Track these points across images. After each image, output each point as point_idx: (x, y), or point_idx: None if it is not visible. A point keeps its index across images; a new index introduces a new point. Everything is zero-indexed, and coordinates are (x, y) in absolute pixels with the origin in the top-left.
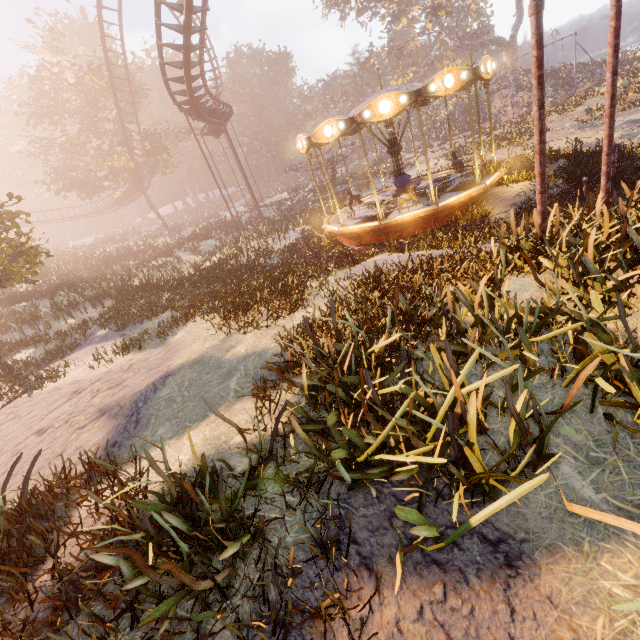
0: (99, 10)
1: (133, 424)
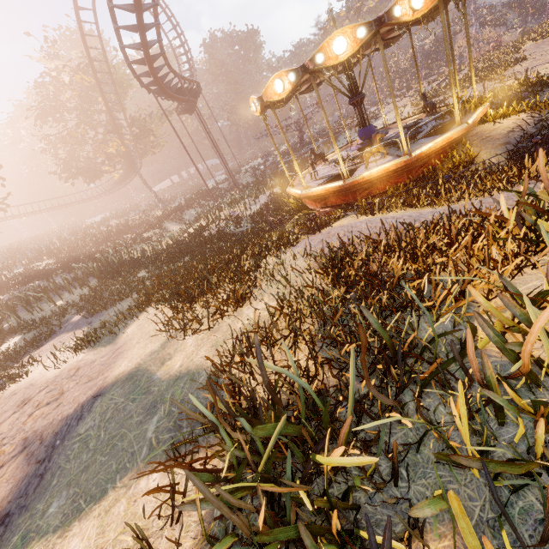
0: (76, 11)
1: (36, 480)
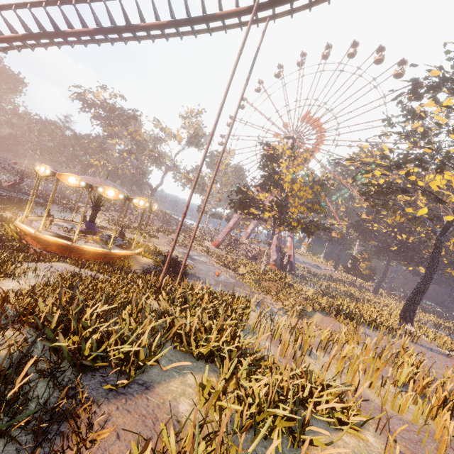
0: None
1: None
